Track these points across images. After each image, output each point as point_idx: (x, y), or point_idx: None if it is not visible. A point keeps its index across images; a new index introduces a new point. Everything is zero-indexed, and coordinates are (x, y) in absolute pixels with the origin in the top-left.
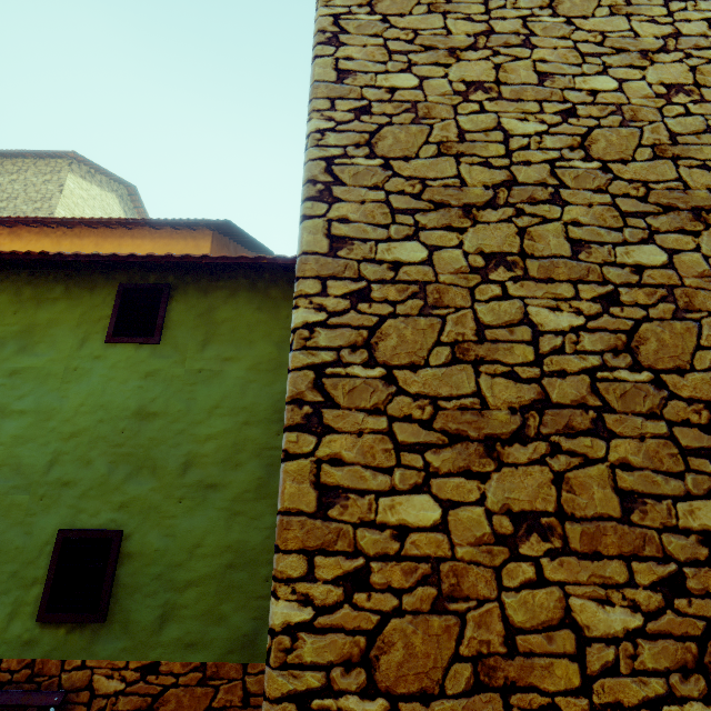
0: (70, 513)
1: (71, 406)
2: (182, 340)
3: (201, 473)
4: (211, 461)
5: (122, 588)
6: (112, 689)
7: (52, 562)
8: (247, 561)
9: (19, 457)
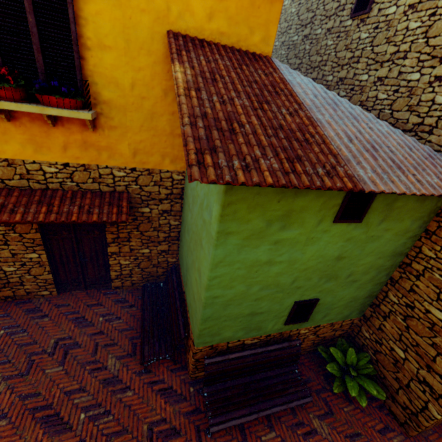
0: (299, 296)
1: (307, 257)
2: (372, 220)
3: (353, 277)
4: (359, 273)
5: (314, 312)
6: (305, 332)
7: (292, 311)
8: (356, 299)
9: (278, 281)
